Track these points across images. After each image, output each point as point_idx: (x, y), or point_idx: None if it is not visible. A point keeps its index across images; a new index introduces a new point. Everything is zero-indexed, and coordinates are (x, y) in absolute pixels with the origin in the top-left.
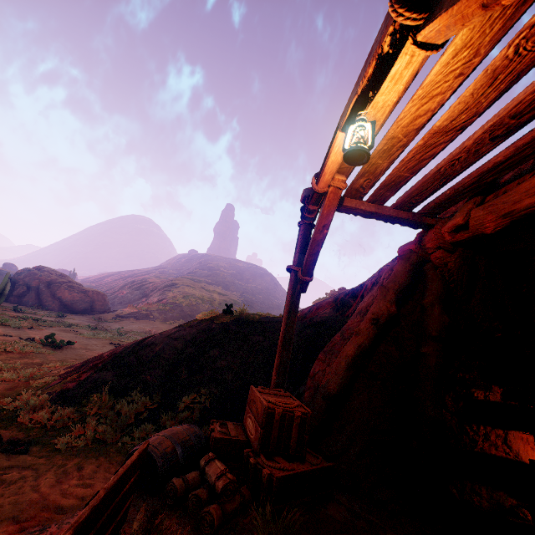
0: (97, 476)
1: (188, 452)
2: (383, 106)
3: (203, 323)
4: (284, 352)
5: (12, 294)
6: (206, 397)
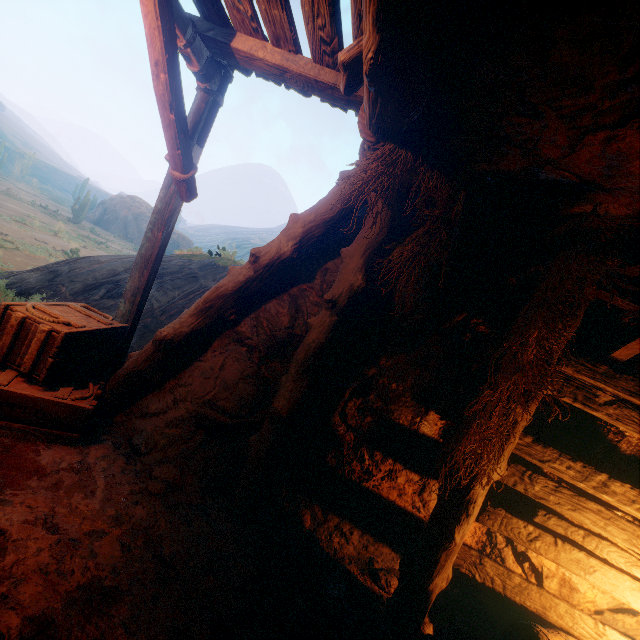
0: None
1: None
2: None
3: (172, 257)
4: (137, 275)
5: (104, 219)
6: None
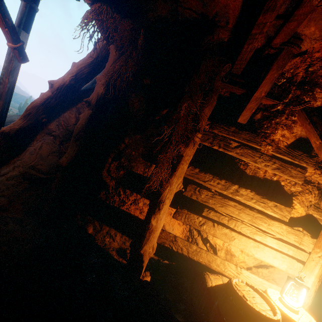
0: None
1: None
2: None
3: None
4: None
5: None
6: None
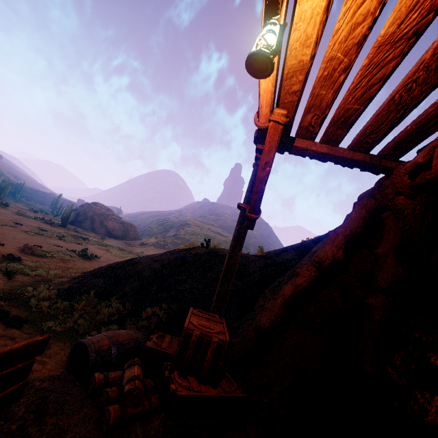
0: (56, 356)
1: (123, 353)
2: (312, 16)
3: (182, 252)
4: (226, 282)
5: (77, 220)
6: (165, 311)
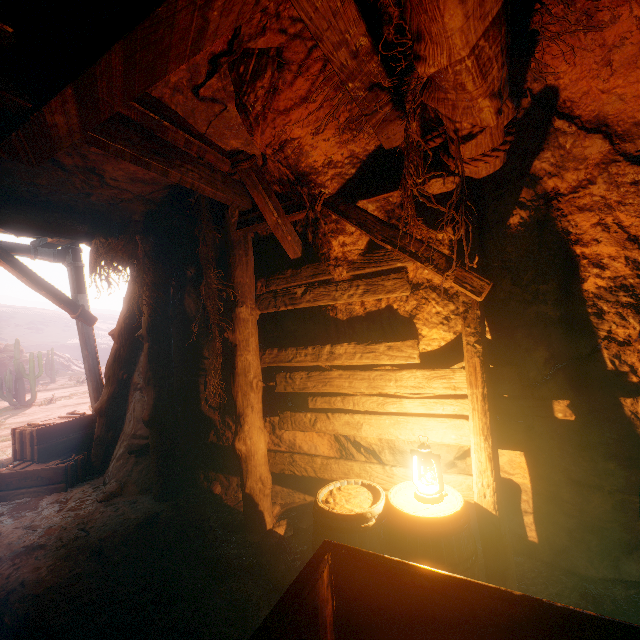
0: None
1: None
2: None
3: None
4: (89, 381)
5: None
6: None
